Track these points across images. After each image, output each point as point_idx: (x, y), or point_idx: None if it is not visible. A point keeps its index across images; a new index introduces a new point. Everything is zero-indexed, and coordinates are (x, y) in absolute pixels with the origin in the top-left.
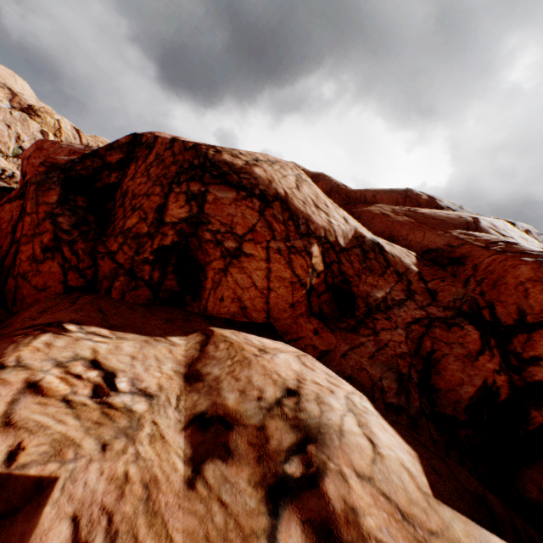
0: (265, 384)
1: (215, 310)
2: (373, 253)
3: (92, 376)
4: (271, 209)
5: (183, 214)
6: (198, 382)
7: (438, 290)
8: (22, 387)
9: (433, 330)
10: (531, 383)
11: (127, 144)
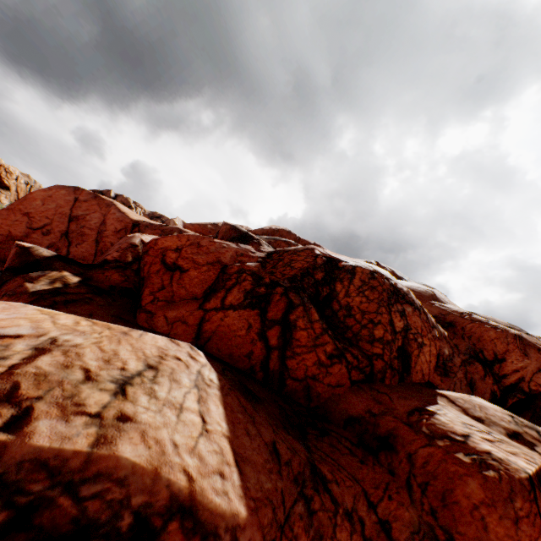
0: (502, 415)
1: (414, 379)
2: (436, 328)
3: (478, 429)
4: (421, 315)
5: (401, 325)
6: (483, 421)
7: (457, 344)
8: (486, 440)
9: (466, 367)
10: (504, 387)
11: (322, 265)
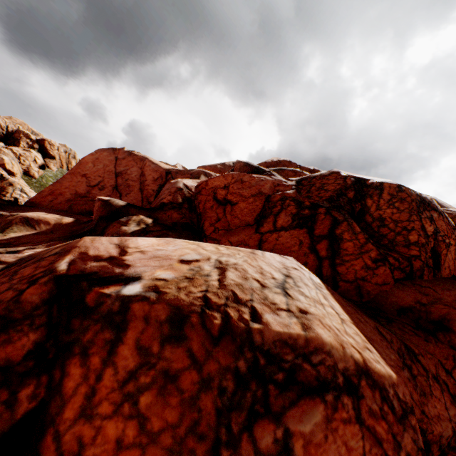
0: None
1: (443, 274)
2: None
3: None
4: (444, 219)
5: (432, 229)
6: None
7: None
8: None
9: None
10: None
11: (351, 185)
